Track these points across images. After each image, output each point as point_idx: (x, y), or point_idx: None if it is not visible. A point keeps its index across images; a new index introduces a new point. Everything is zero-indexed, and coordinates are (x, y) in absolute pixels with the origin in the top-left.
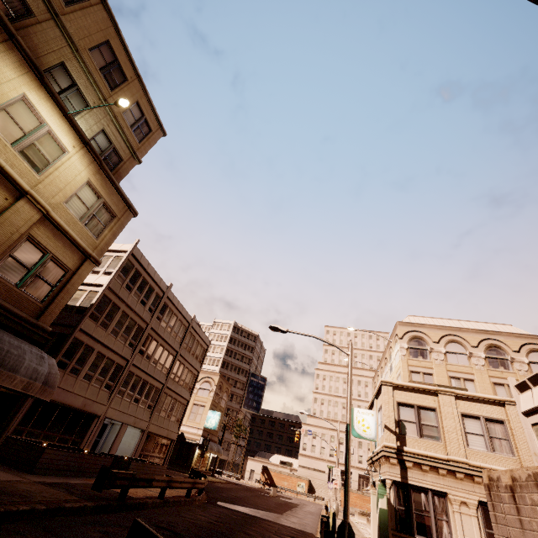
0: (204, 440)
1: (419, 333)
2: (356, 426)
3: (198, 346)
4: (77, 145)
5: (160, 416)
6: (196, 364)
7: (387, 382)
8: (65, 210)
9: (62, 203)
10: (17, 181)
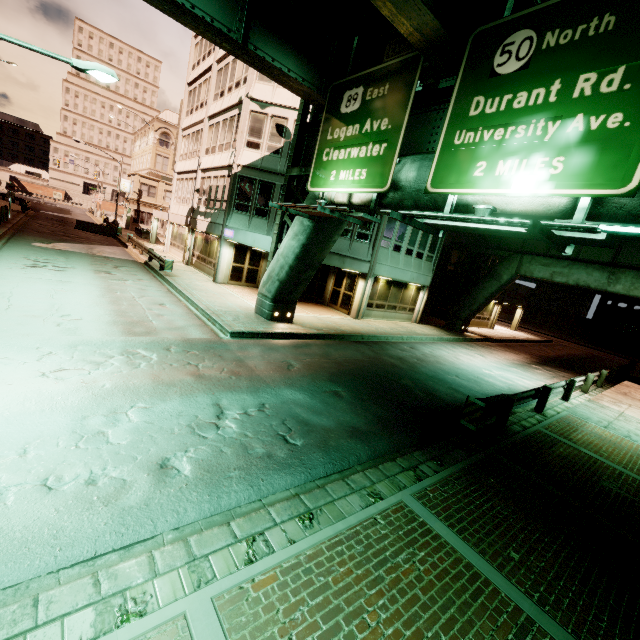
0: None
1: (169, 131)
2: (120, 187)
3: None
4: None
5: None
6: None
7: (138, 174)
8: None
9: None
10: None
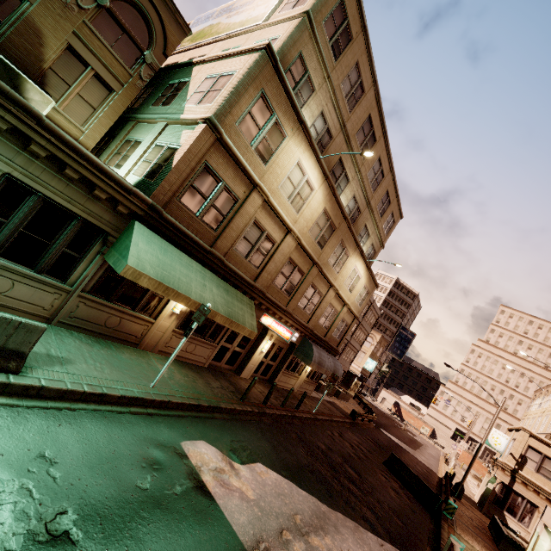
0: (364, 378)
1: None
2: (489, 438)
3: (373, 317)
4: (365, 271)
5: (342, 358)
6: (368, 329)
7: (527, 430)
8: (354, 302)
9: (354, 300)
10: (345, 301)
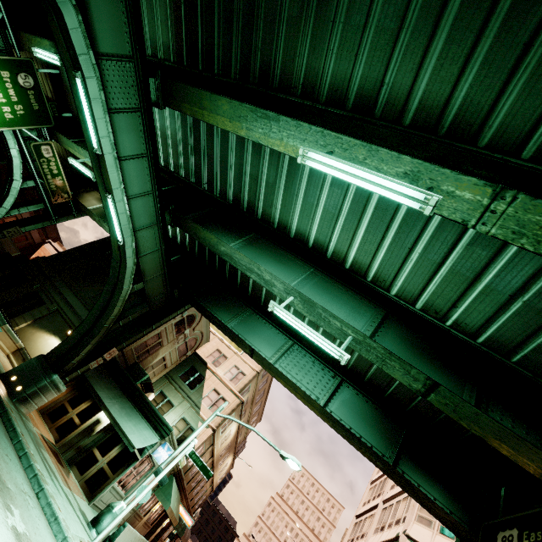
0: None
1: None
2: None
3: None
4: (231, 461)
5: None
6: None
7: None
8: (217, 481)
9: (218, 479)
10: (214, 482)
